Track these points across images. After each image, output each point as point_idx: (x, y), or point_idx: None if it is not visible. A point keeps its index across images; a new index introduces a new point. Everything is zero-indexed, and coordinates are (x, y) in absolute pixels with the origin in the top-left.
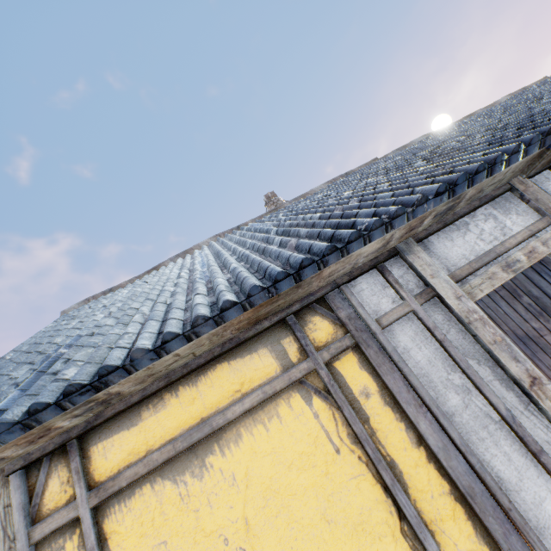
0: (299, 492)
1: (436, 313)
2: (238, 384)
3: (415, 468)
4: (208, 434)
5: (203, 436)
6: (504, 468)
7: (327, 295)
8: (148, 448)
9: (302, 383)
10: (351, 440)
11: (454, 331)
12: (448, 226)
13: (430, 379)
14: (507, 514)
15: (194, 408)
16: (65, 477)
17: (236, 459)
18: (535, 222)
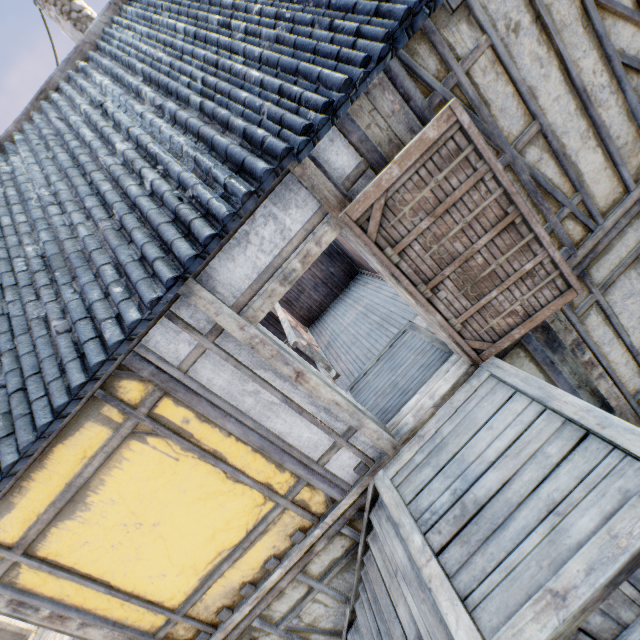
0: (160, 488)
1: (229, 343)
2: (82, 453)
3: (230, 448)
4: (78, 491)
5: (75, 494)
6: (283, 426)
7: (124, 362)
8: (37, 514)
9: (135, 433)
10: (185, 451)
11: (245, 353)
12: (228, 243)
13: (231, 394)
14: (283, 448)
15: (55, 481)
16: None
17: (109, 492)
18: (311, 218)
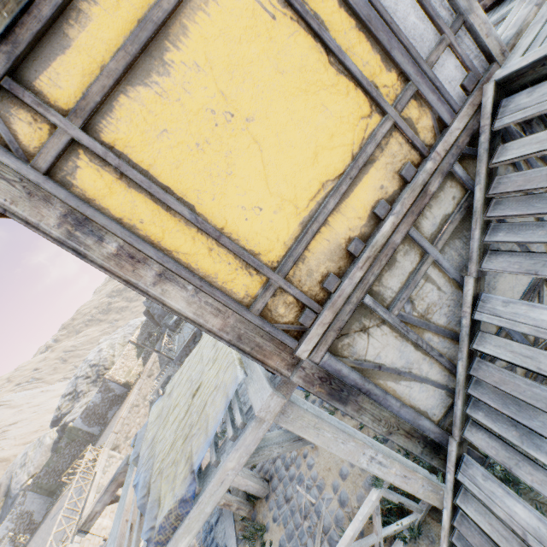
0: (254, 60)
1: None
2: None
3: (332, 16)
4: (154, 31)
5: (151, 35)
6: None
7: None
8: (99, 65)
9: None
10: (282, 6)
11: None
12: None
13: None
14: (389, 29)
15: (124, 13)
16: (29, 118)
17: (192, 50)
18: None
